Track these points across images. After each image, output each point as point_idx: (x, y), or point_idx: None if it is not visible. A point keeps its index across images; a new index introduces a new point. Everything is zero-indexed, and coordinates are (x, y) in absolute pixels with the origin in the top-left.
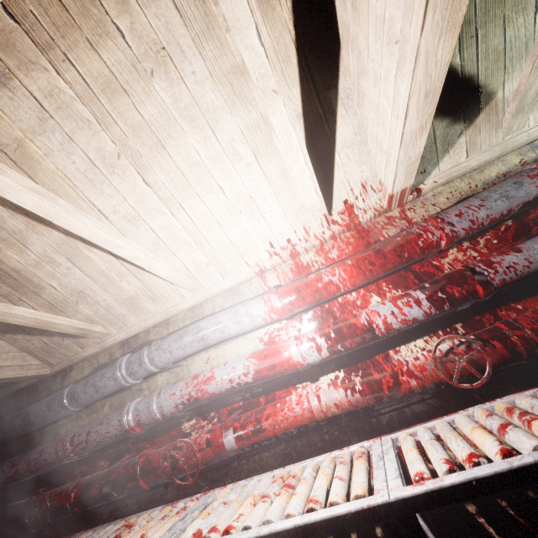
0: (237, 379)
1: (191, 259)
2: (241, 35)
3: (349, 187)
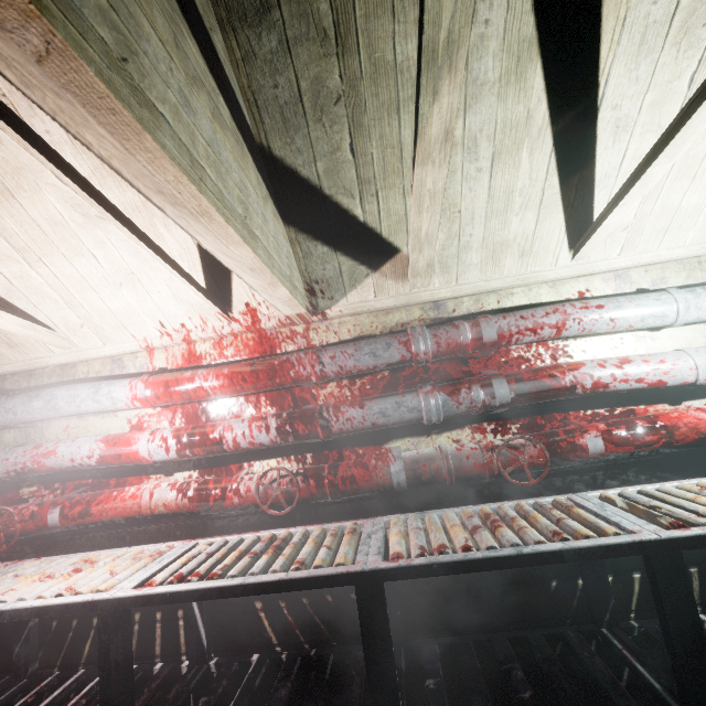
0: (80, 460)
1: (59, 316)
2: (36, 175)
3: (250, 292)
